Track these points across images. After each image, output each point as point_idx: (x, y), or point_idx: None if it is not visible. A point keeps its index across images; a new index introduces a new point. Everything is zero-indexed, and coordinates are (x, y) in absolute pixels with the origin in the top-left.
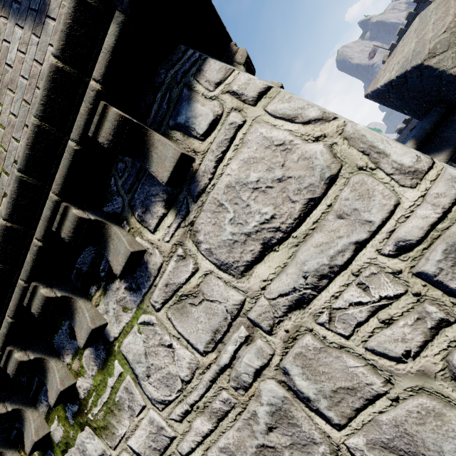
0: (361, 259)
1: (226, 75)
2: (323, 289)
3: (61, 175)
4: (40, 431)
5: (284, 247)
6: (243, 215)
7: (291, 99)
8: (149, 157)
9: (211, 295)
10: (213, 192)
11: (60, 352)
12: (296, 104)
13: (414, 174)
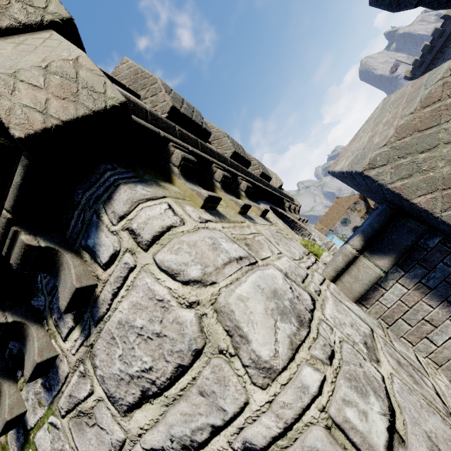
0: (215, 445)
1: (130, 208)
2: None
3: None
4: None
5: (158, 402)
6: (129, 356)
7: (179, 250)
8: (59, 275)
9: (102, 422)
10: (109, 322)
11: None
12: (182, 257)
13: (268, 372)
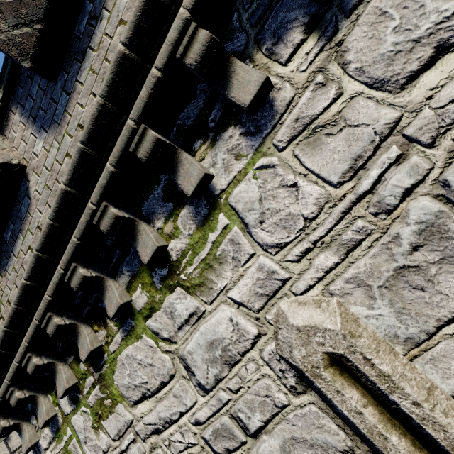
0: None
1: None
2: None
3: None
4: (123, 297)
5: None
6: (413, 19)
7: None
8: None
9: (356, 119)
10: None
11: (150, 218)
12: None
13: None
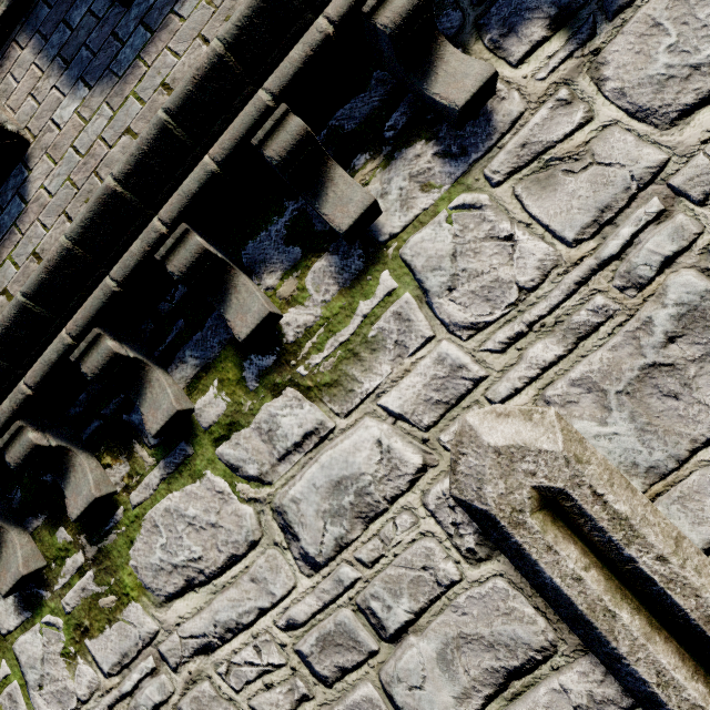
0: None
1: None
2: None
3: None
4: (181, 401)
5: None
6: (693, 40)
7: None
8: None
9: (609, 156)
10: (647, 6)
11: (255, 269)
12: None
13: None
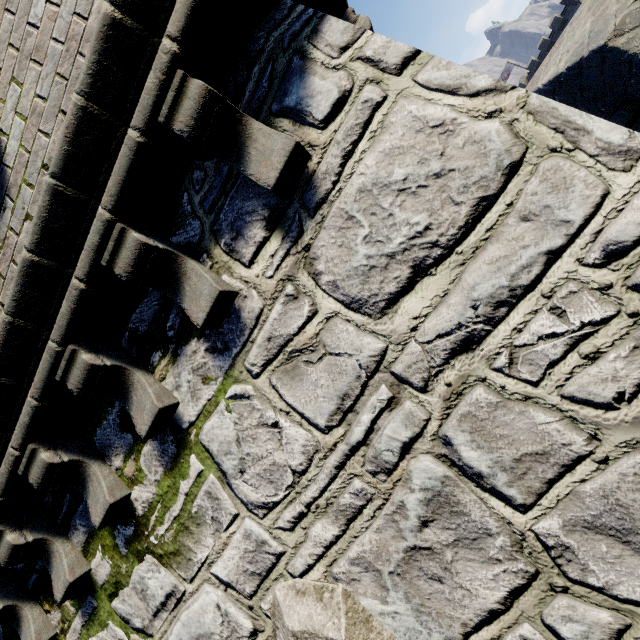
0: (555, 275)
1: (354, 36)
2: (501, 321)
3: (117, 181)
4: (76, 568)
5: (444, 268)
6: (383, 229)
7: (450, 65)
8: (244, 155)
9: (337, 346)
10: (339, 200)
11: (106, 452)
12: (457, 71)
13: (627, 155)
